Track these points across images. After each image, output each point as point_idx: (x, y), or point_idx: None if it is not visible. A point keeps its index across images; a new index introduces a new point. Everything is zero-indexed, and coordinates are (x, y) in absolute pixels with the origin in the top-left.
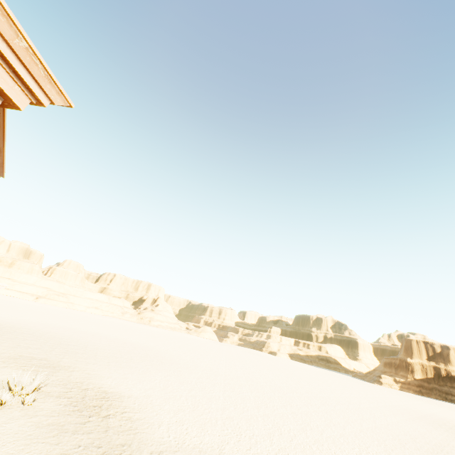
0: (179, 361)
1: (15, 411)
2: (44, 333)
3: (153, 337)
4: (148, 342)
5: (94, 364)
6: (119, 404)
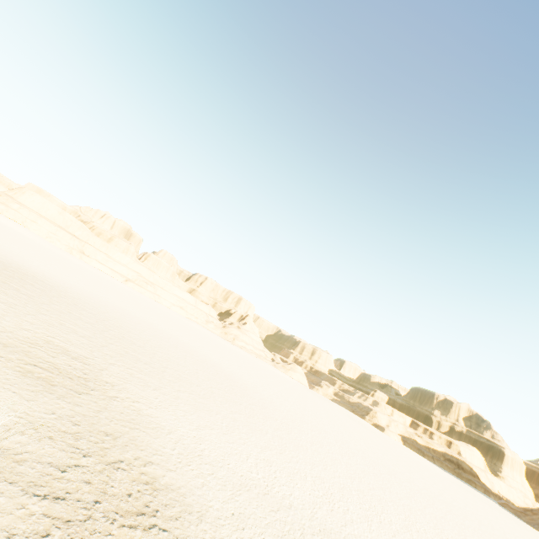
0: (274, 413)
1: None
2: (111, 317)
3: (238, 360)
4: (232, 366)
5: (156, 389)
6: None
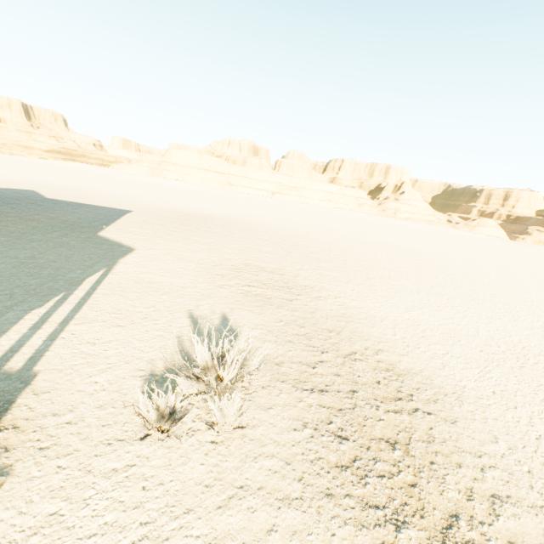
0: (481, 278)
1: (197, 450)
2: (278, 230)
3: (409, 234)
4: (406, 241)
5: (348, 282)
6: (450, 435)
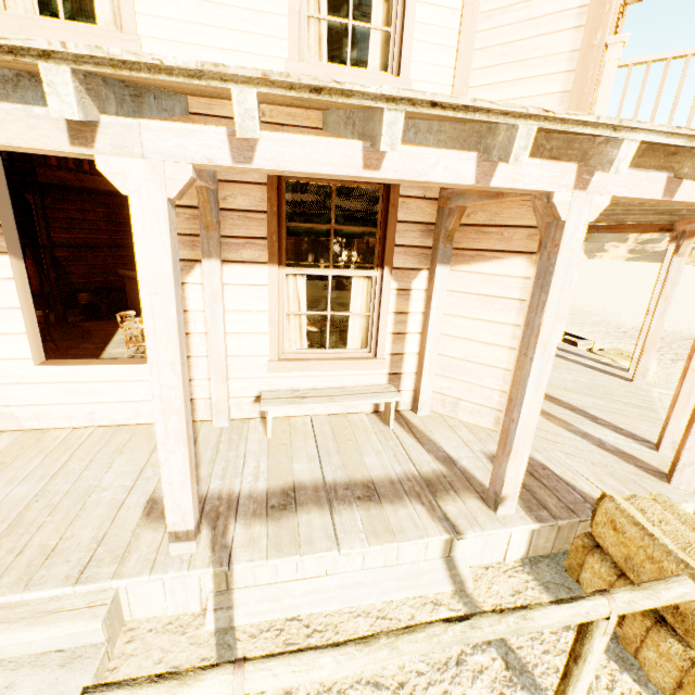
0: None
1: None
2: None
3: None
4: None
5: None
6: None
